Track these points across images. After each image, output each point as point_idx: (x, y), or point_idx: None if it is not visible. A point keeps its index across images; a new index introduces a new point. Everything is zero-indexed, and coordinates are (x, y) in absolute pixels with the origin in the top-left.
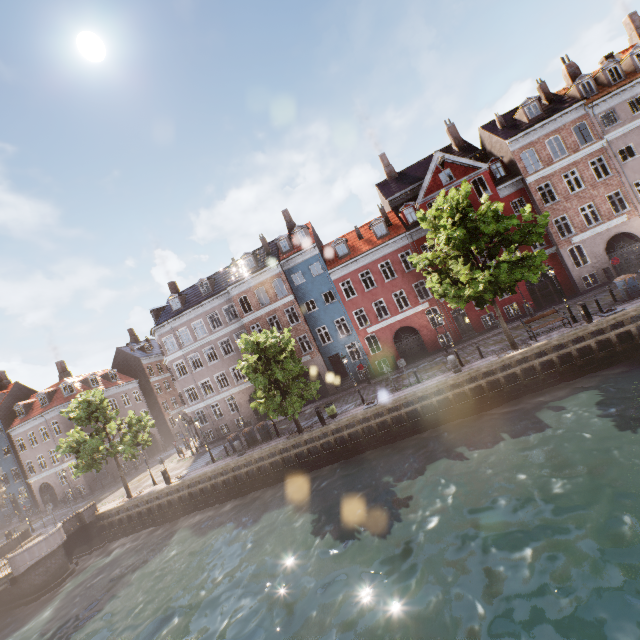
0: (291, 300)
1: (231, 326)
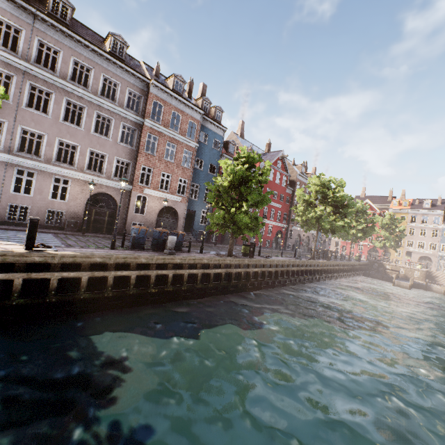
0: (194, 147)
1: (128, 113)
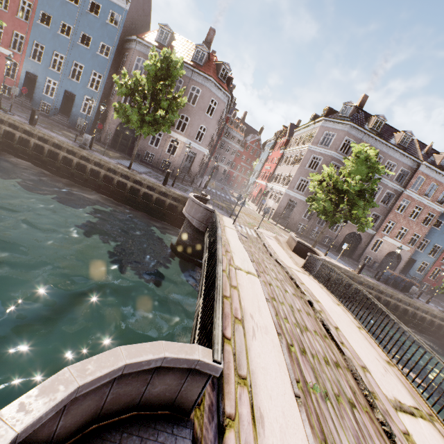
0: (439, 211)
1: (395, 184)
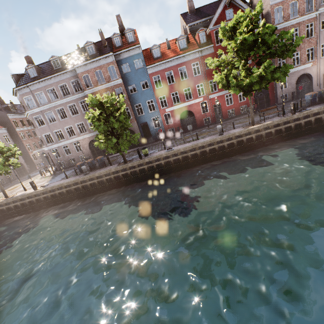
0: (120, 83)
1: (77, 95)
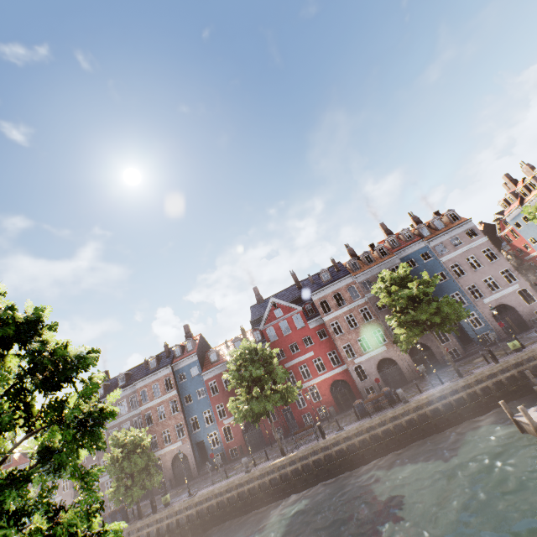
0: (175, 394)
1: (132, 412)
